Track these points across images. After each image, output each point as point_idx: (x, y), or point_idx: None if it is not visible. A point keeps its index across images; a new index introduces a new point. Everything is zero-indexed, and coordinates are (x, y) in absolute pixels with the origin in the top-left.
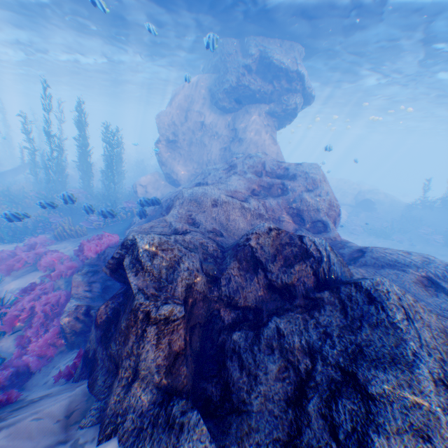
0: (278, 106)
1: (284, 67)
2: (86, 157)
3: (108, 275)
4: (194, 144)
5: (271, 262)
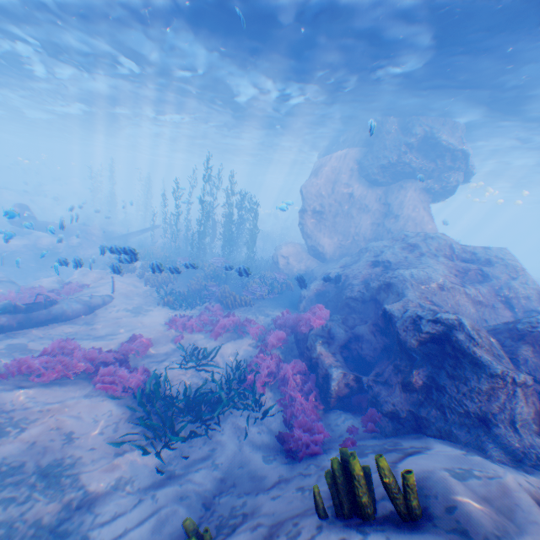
0: (437, 182)
1: (451, 147)
2: (229, 224)
3: (339, 348)
4: (340, 217)
5: None
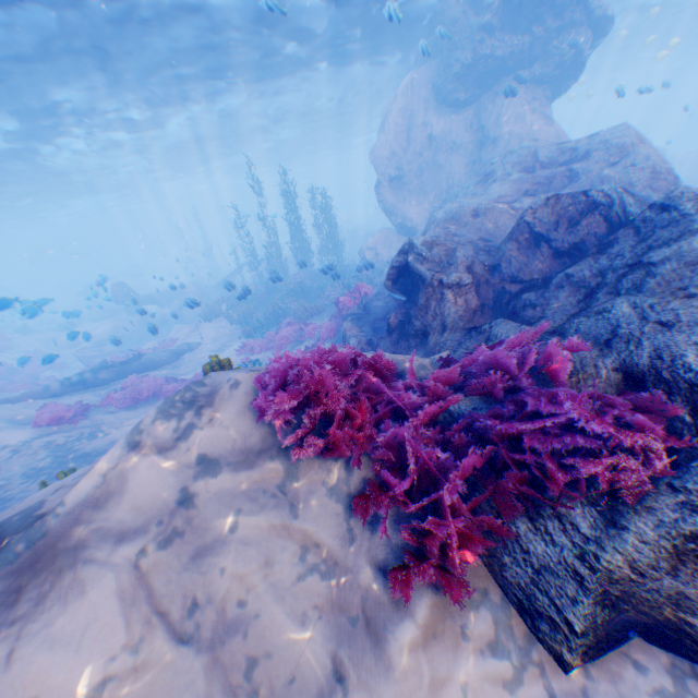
0: (547, 62)
1: None
2: (301, 233)
3: (374, 322)
4: (425, 172)
5: (554, 231)
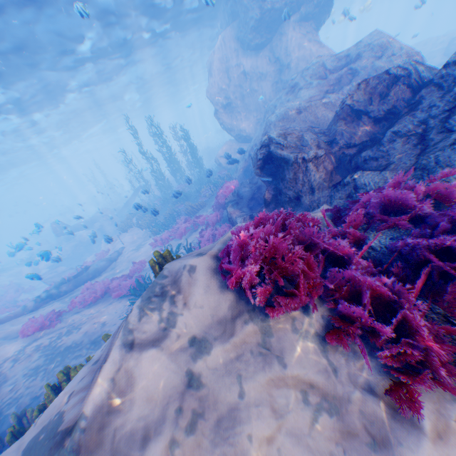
0: (309, 5)
1: None
2: (173, 158)
3: (246, 202)
4: (246, 97)
5: (369, 104)
